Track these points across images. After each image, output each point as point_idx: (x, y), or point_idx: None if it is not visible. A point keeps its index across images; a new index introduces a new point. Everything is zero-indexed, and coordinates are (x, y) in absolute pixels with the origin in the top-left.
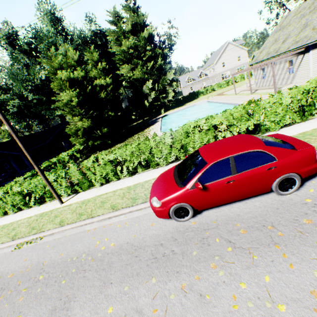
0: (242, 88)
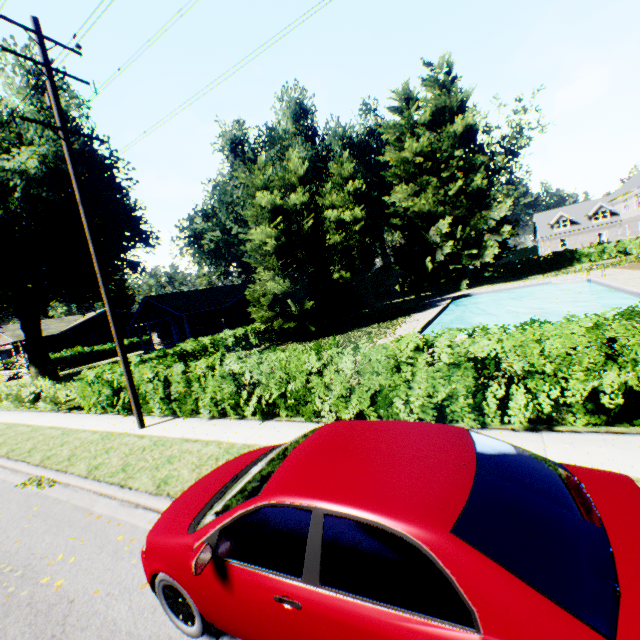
0: None
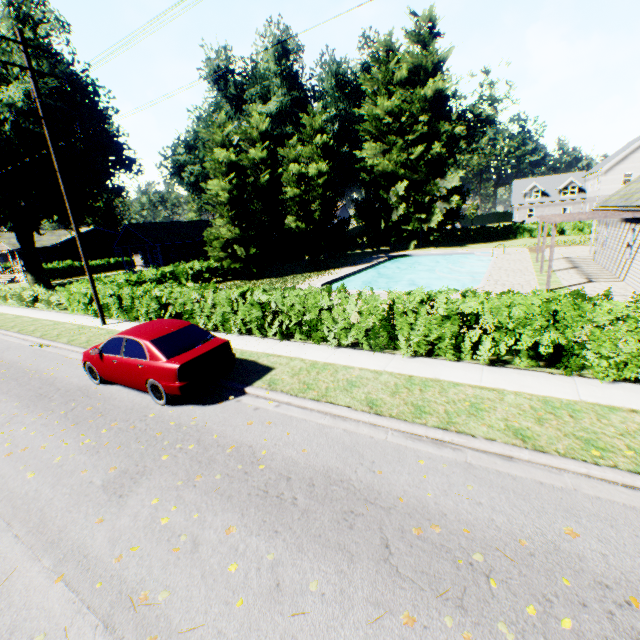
0: (584, 252)
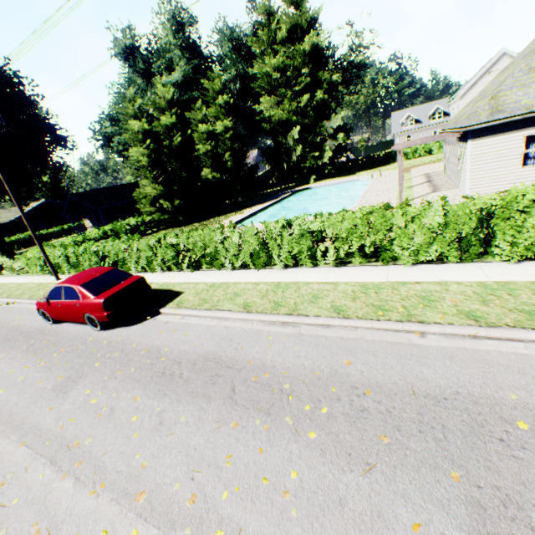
0: (441, 167)
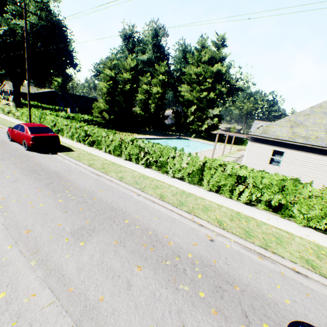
0: None
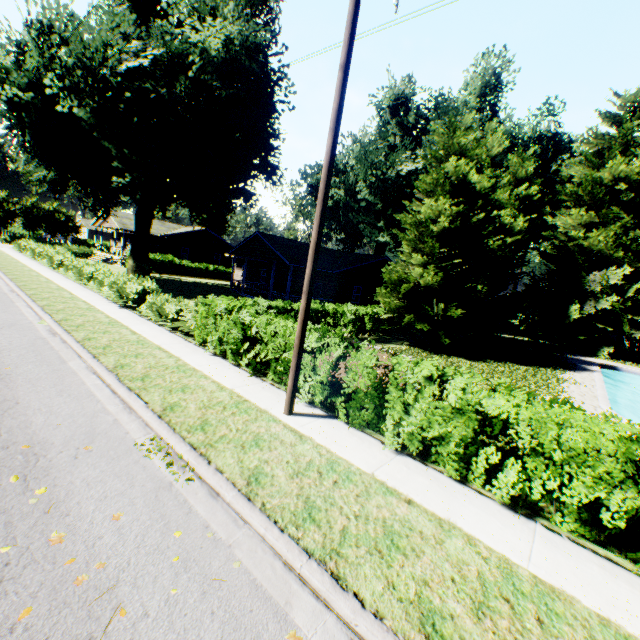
0: None
